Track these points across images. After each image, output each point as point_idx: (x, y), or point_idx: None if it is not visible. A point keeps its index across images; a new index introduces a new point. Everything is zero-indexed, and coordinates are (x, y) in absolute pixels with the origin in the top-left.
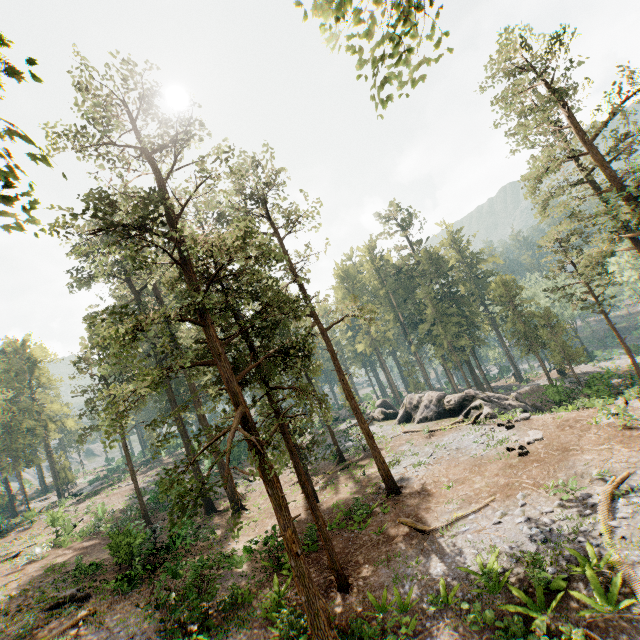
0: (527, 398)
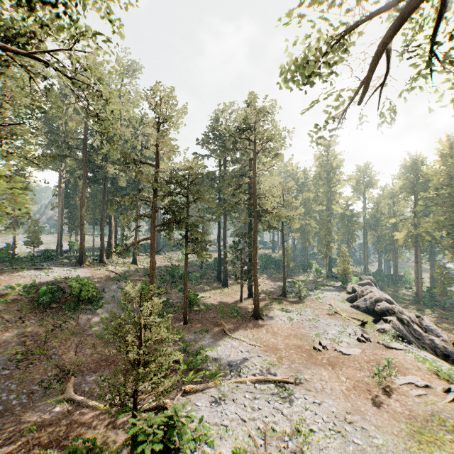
0: None
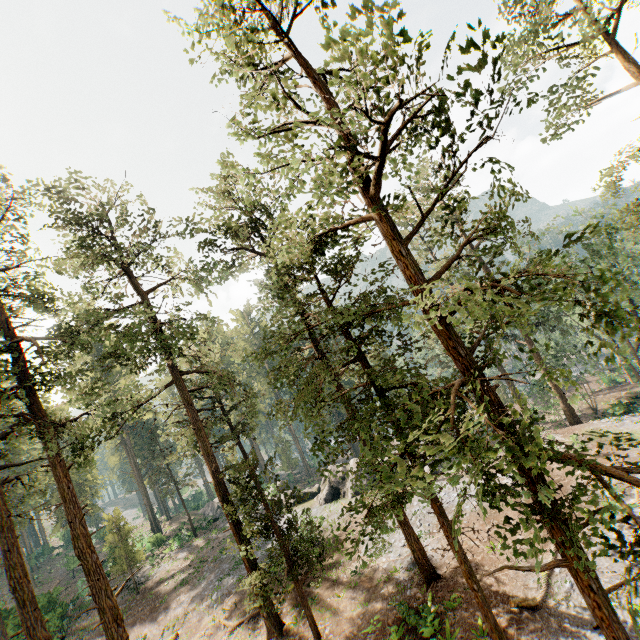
0: None
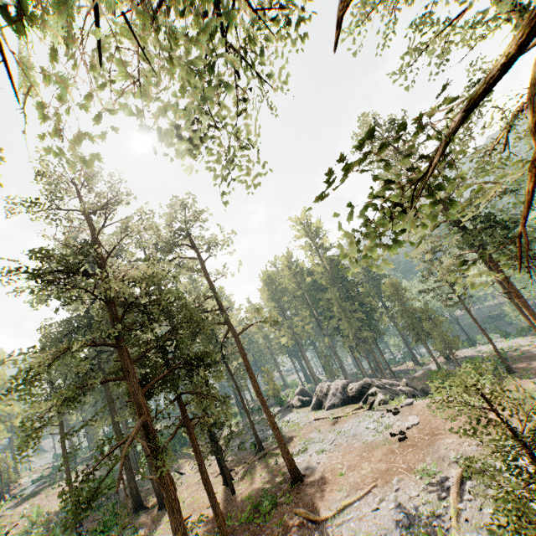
0: (420, 381)
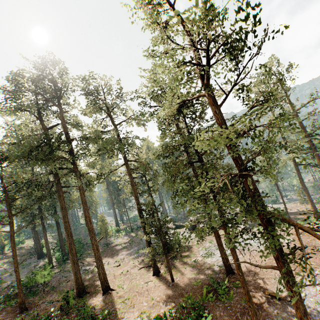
0: None
